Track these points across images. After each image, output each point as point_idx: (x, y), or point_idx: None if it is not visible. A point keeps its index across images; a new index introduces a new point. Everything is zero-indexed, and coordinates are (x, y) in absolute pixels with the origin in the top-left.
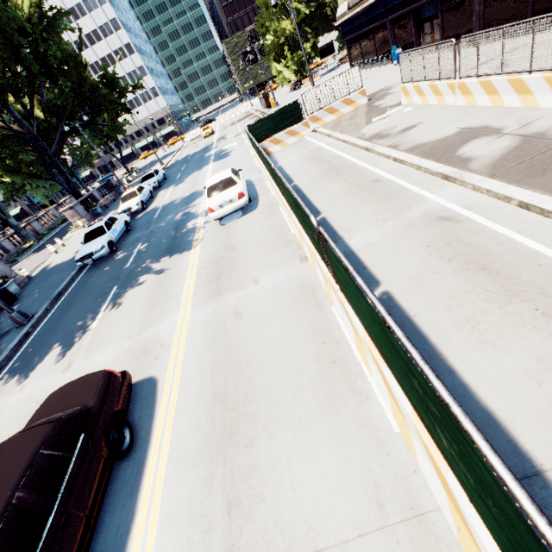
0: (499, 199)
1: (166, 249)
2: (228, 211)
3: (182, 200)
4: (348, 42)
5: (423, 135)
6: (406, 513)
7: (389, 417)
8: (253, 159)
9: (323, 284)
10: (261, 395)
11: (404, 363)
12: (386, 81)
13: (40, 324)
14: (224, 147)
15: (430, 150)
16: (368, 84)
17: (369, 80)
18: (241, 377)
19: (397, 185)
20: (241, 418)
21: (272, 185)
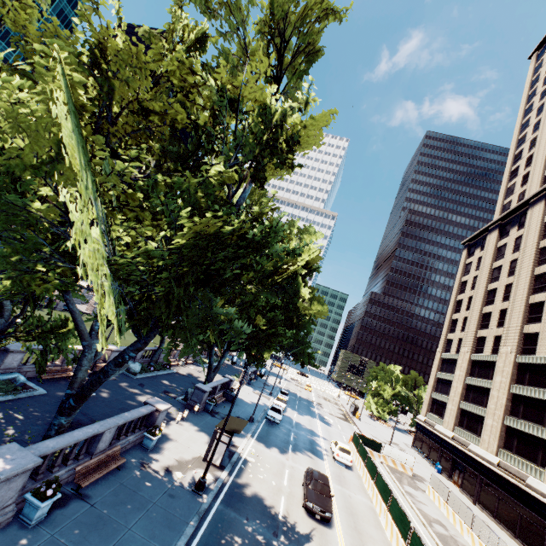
0: (433, 539)
1: (310, 449)
2: (343, 461)
3: (307, 429)
4: (416, 432)
5: (425, 509)
6: (388, 545)
7: (388, 537)
8: (346, 443)
9: (378, 511)
10: (360, 515)
11: (401, 514)
12: (426, 475)
13: (258, 429)
14: (324, 416)
15: (424, 514)
16: (416, 466)
17: (418, 464)
18: (353, 508)
19: (408, 512)
20: (355, 514)
21: (362, 469)
